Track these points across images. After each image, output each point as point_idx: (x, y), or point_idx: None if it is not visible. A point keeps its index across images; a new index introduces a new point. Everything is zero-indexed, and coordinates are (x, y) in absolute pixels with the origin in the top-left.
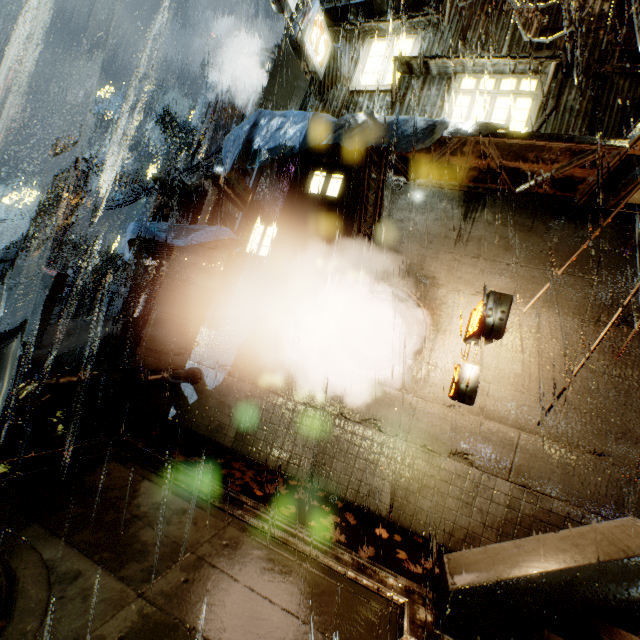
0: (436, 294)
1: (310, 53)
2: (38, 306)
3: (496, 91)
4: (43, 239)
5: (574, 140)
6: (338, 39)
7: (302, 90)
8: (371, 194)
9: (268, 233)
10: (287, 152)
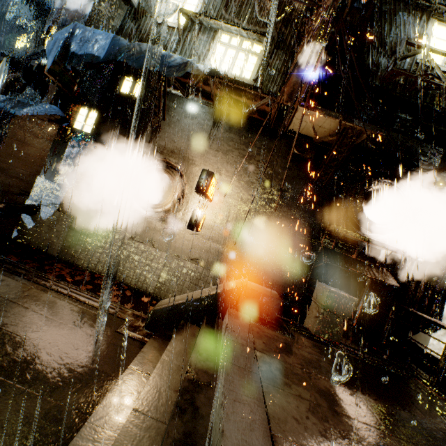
0: (193, 170)
1: None
2: None
3: (239, 48)
4: None
5: (257, 90)
6: None
7: (125, 11)
8: (156, 100)
9: (90, 116)
10: (94, 60)
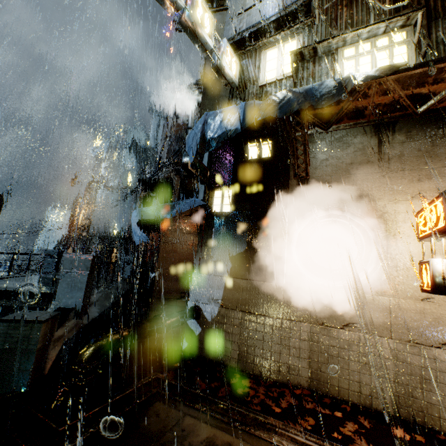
0: (375, 207)
1: (227, 71)
2: (83, 283)
3: (374, 49)
4: (76, 237)
5: None
6: (242, 58)
7: (224, 97)
8: (299, 146)
9: (225, 195)
10: (232, 134)
